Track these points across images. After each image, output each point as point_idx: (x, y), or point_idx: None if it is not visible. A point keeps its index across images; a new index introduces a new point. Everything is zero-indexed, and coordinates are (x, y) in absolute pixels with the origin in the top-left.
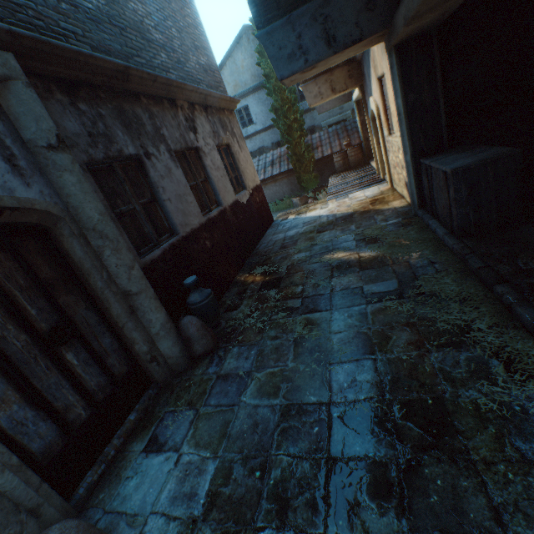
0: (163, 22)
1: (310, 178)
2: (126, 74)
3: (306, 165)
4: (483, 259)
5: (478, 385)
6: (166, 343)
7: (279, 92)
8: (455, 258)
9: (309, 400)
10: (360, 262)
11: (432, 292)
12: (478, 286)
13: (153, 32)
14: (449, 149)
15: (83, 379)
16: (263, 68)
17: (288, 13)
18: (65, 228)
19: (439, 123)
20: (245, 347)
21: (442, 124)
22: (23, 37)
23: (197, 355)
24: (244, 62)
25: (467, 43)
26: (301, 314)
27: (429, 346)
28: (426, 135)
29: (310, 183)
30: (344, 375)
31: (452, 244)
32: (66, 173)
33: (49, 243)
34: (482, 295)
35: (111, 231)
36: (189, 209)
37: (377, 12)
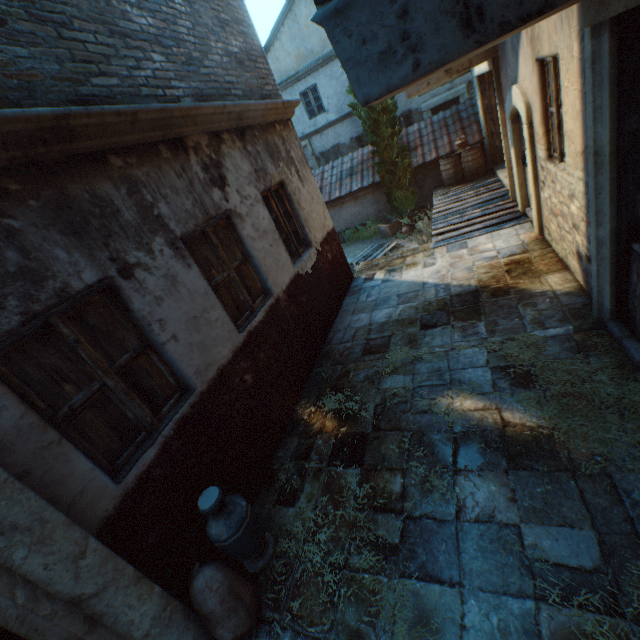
0: None
1: (405, 195)
2: (65, 127)
3: (400, 178)
4: None
5: None
6: None
7: None
8: None
9: None
10: (505, 439)
11: None
12: None
13: (135, 15)
14: None
15: None
16: None
17: None
18: None
19: None
20: None
21: None
22: None
23: None
24: (309, 20)
25: None
26: (403, 576)
27: None
28: None
29: (405, 203)
30: None
31: None
32: None
33: None
34: None
35: (23, 511)
36: (214, 333)
37: None
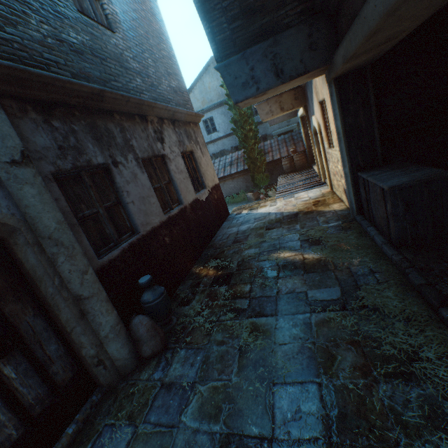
0: (141, 54)
1: (262, 177)
2: (101, 96)
3: (259, 166)
4: (423, 275)
5: (435, 437)
6: (115, 345)
7: (237, 108)
8: (395, 268)
9: (250, 430)
10: (304, 264)
11: (375, 306)
12: (421, 304)
13: (131, 62)
14: (383, 165)
15: (19, 393)
16: (225, 89)
17: (243, 51)
18: (20, 237)
19: (373, 142)
20: (192, 351)
21: (377, 143)
22: (1, 66)
23: (145, 356)
24: (210, 84)
25: (396, 78)
26: (248, 318)
27: (376, 374)
28: (363, 152)
29: (262, 181)
30: (287, 402)
31: (391, 255)
32: (27, 185)
33: (2, 252)
34: (426, 316)
35: (67, 238)
36: (151, 209)
37: (319, 52)
